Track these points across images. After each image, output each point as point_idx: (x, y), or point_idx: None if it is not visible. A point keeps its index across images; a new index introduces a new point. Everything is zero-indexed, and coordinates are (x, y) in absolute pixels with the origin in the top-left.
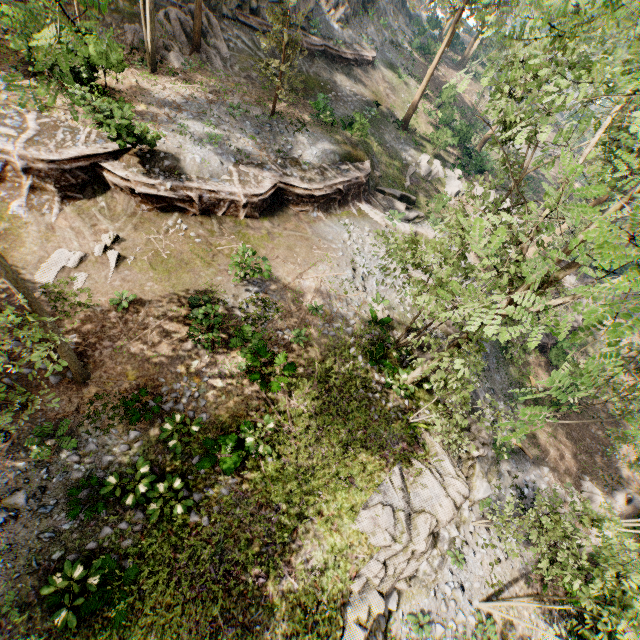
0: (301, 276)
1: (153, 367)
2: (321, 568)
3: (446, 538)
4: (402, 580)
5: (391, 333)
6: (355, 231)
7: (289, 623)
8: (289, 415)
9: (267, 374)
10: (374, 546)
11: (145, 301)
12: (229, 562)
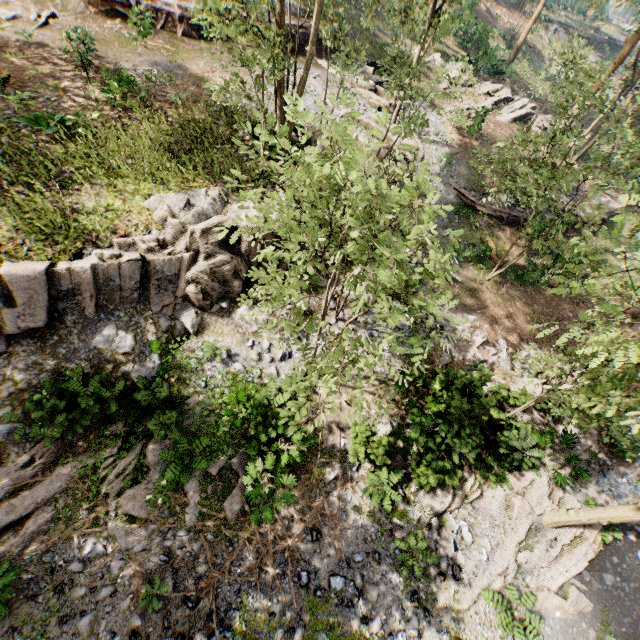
0: (212, 72)
1: (28, 75)
2: (86, 211)
3: (287, 306)
4: (192, 284)
5: (295, 134)
6: (300, 71)
7: (26, 224)
8: (132, 132)
9: (131, 109)
10: (155, 222)
11: (50, 47)
12: (3, 178)
